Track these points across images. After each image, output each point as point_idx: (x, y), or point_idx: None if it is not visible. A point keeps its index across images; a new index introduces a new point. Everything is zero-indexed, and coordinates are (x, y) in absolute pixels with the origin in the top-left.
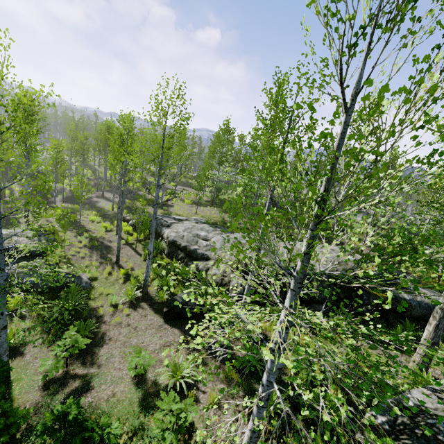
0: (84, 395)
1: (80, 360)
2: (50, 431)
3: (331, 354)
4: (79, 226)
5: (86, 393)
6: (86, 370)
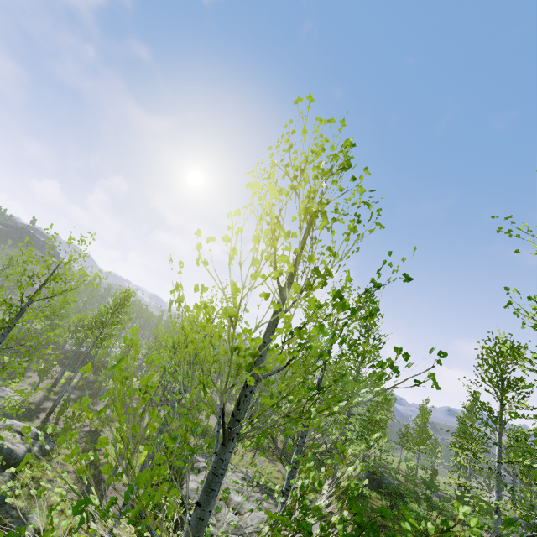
0: None
1: None
2: None
3: None
4: (94, 440)
5: None
6: None
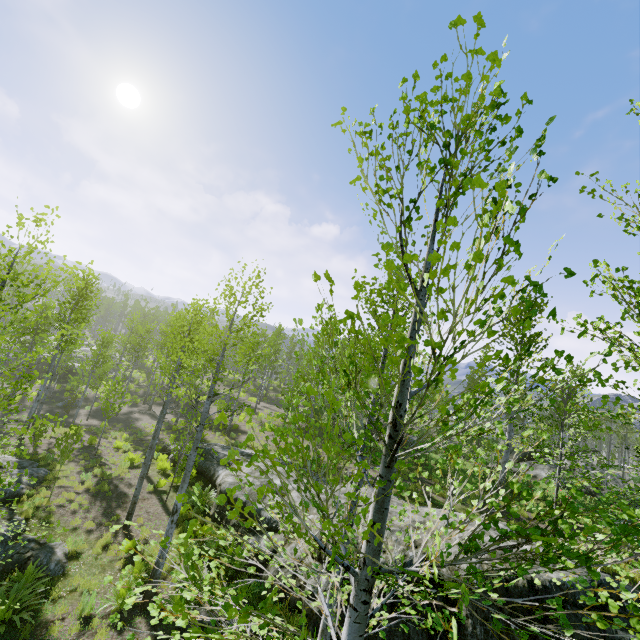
0: None
1: None
2: None
3: None
4: (93, 455)
5: None
6: None
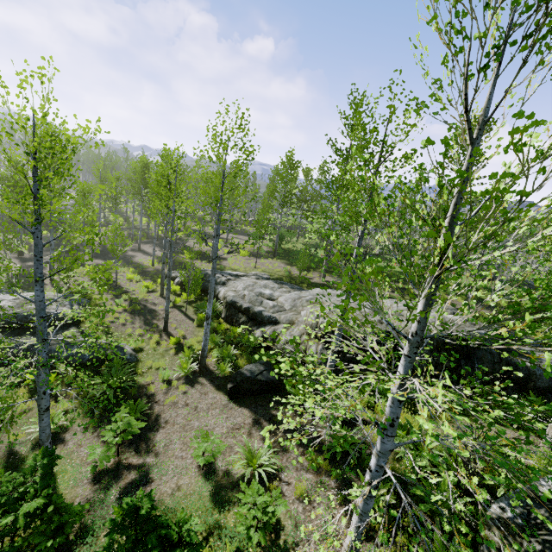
0: (143, 488)
1: (133, 447)
2: (121, 529)
3: (440, 436)
4: (115, 286)
5: (145, 486)
6: (141, 459)
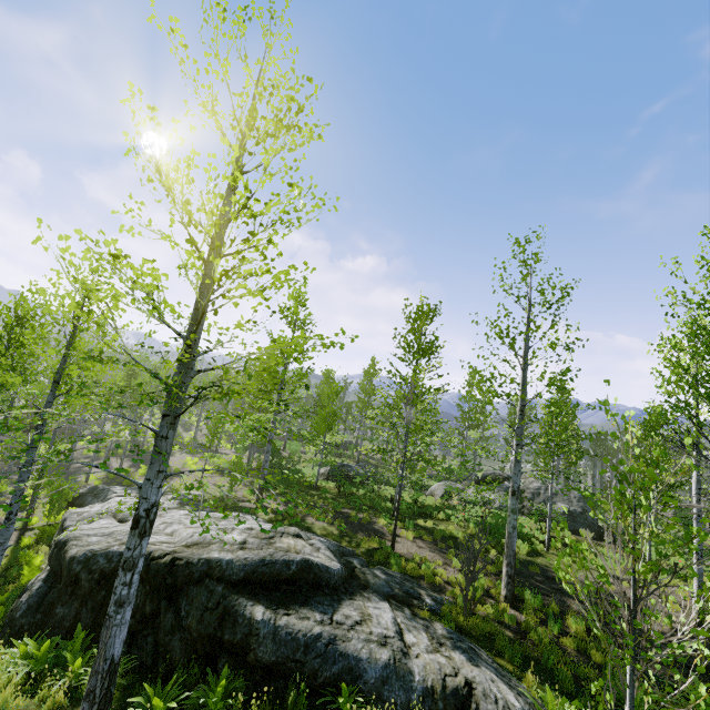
0: None
1: None
2: None
3: None
4: None
5: None
6: None
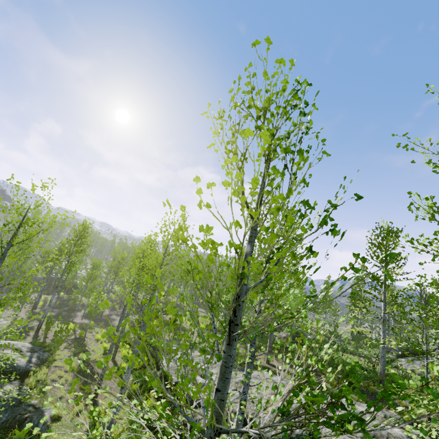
0: None
1: None
2: None
3: None
4: (81, 344)
5: None
6: None
